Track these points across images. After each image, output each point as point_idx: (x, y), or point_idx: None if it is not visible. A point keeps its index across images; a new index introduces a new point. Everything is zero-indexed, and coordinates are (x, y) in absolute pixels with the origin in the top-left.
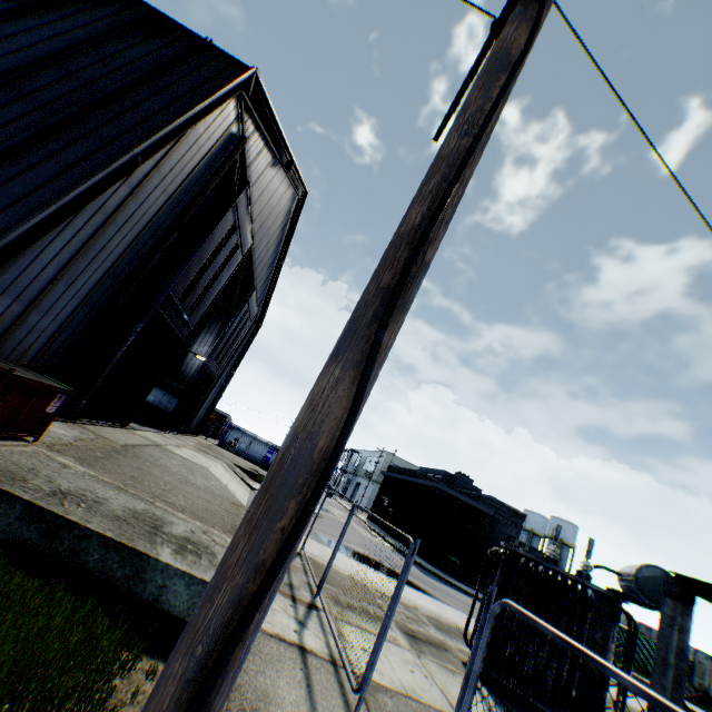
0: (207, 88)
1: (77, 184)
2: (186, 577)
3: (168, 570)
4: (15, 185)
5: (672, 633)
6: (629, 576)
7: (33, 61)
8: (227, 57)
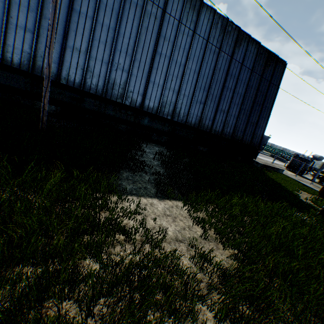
0: (278, 79)
1: (266, 121)
2: (281, 169)
3: (280, 169)
4: (260, 125)
5: (323, 165)
6: (316, 157)
7: (256, 92)
8: (281, 61)
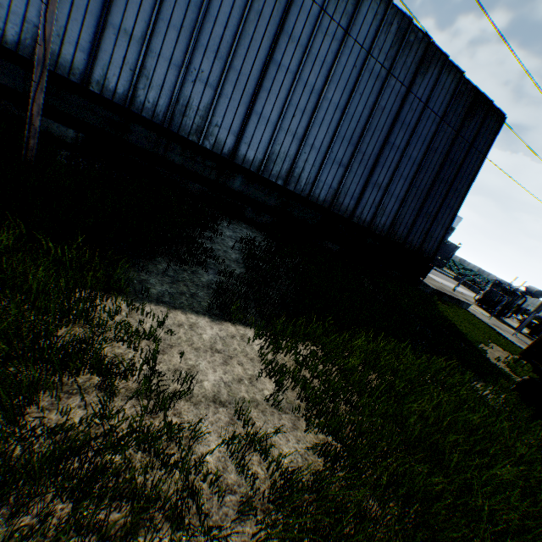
0: (486, 143)
1: (452, 214)
2: (466, 303)
3: (464, 302)
4: (441, 221)
5: (541, 307)
6: (531, 291)
7: (442, 160)
8: (496, 112)
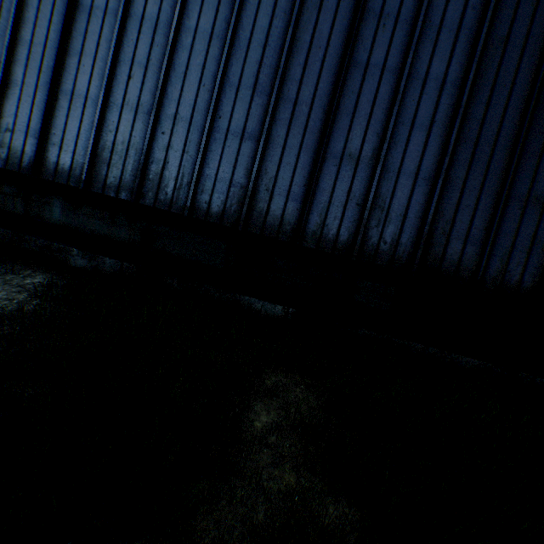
0: None
1: None
2: None
3: None
4: None
5: None
6: None
7: (537, 58)
8: None
